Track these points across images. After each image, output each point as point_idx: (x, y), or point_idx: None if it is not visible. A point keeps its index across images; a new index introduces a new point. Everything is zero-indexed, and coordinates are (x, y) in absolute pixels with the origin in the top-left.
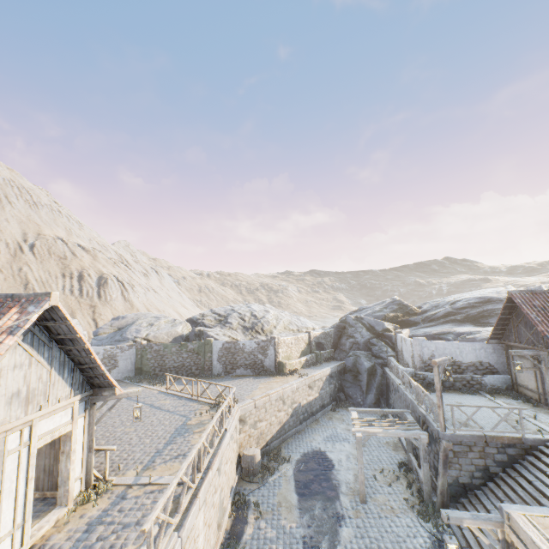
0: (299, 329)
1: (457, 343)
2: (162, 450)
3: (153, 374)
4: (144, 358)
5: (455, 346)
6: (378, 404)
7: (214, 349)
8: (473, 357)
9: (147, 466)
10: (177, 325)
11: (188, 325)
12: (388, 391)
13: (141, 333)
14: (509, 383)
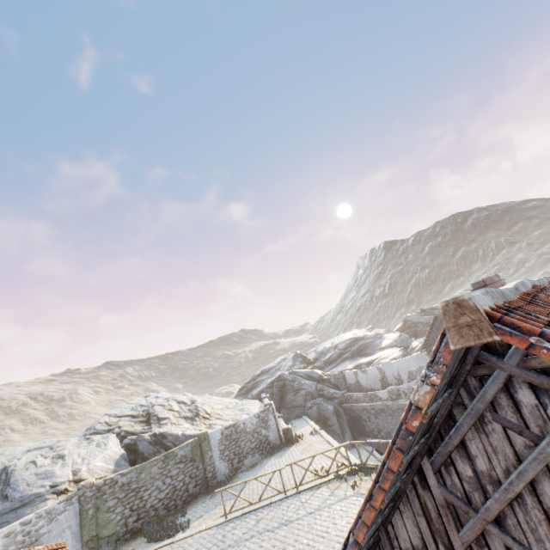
0: (227, 406)
1: (406, 358)
2: None
3: (123, 534)
4: (101, 510)
5: (406, 361)
6: (355, 439)
7: (212, 444)
8: (416, 365)
9: None
10: (108, 441)
11: (116, 438)
12: (359, 422)
13: (60, 473)
14: None
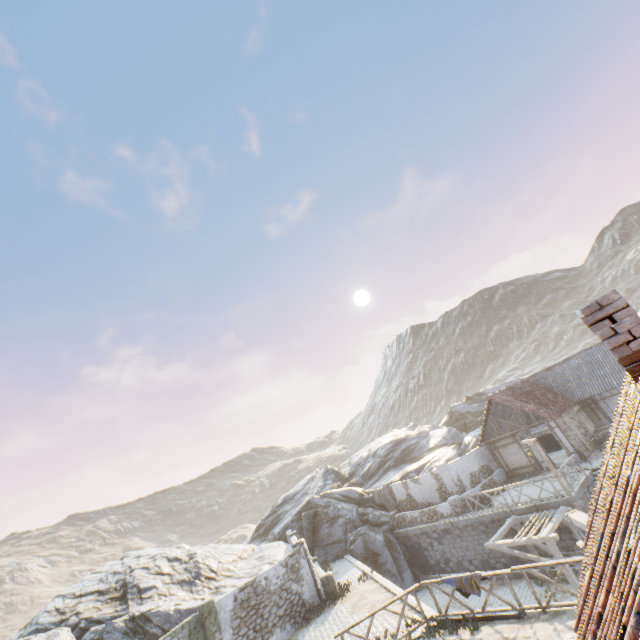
0: (241, 555)
1: (464, 456)
2: None
3: None
4: None
5: (465, 459)
6: (417, 578)
7: (221, 619)
8: (477, 463)
9: None
10: None
11: (70, 635)
12: (419, 553)
13: None
14: (505, 473)
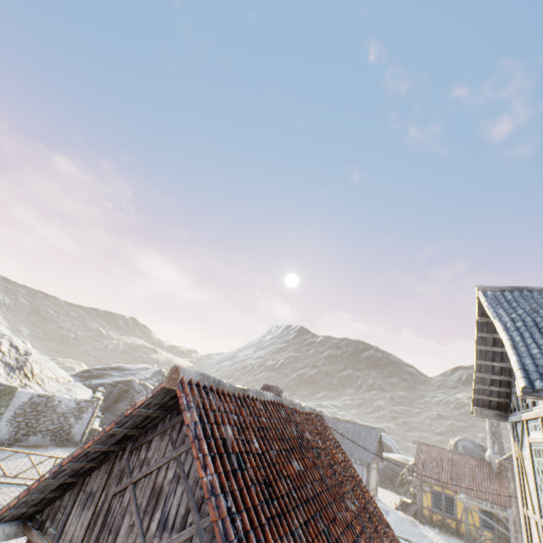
0: (58, 378)
1: None
2: None
3: None
4: None
5: None
6: None
7: (13, 402)
8: None
9: None
10: None
11: None
12: None
13: None
14: None
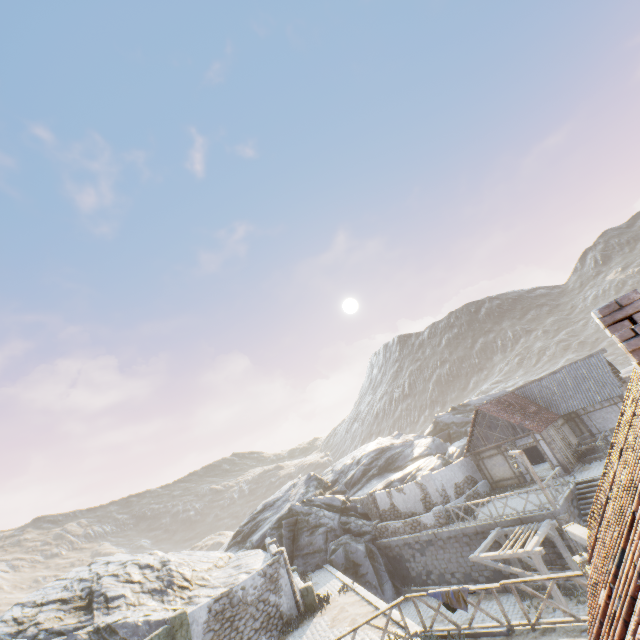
0: (216, 564)
1: (449, 466)
2: None
3: None
4: None
5: (450, 470)
6: (398, 591)
7: (193, 632)
8: (462, 474)
9: None
10: None
11: None
12: (400, 565)
13: None
14: (489, 484)
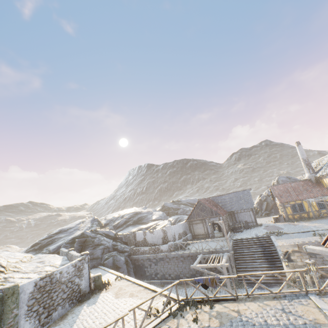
0: (22, 260)
1: (178, 224)
2: (283, 325)
3: None
4: None
5: (178, 226)
6: None
7: (20, 299)
8: (182, 229)
9: (314, 325)
10: None
11: None
12: (141, 269)
13: None
14: (192, 236)
